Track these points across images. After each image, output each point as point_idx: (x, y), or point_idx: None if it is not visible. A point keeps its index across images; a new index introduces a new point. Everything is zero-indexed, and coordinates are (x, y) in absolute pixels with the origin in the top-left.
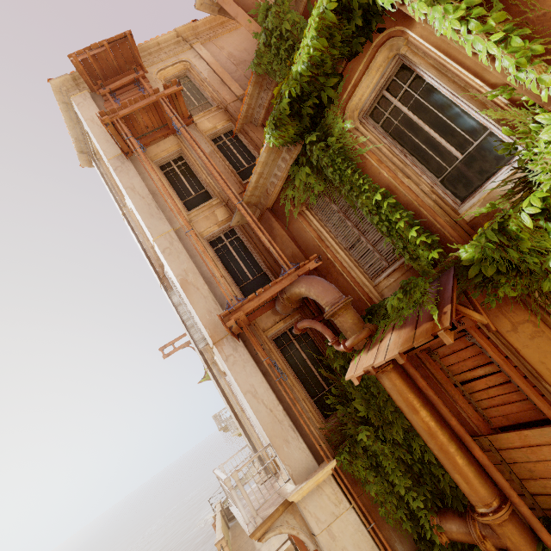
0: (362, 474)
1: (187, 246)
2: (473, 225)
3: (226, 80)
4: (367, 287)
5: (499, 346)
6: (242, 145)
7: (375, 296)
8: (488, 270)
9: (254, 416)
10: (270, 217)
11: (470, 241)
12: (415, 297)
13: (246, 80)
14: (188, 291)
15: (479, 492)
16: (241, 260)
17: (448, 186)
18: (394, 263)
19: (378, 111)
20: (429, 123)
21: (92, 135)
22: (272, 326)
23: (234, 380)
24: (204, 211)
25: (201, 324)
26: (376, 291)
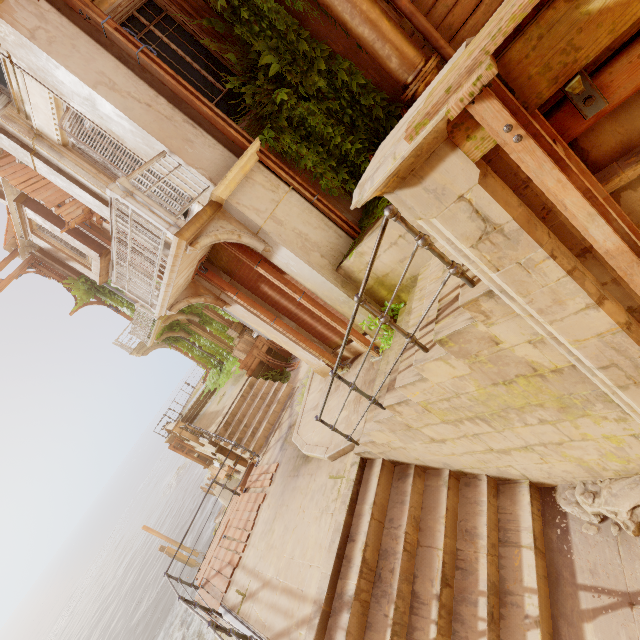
0: (293, 149)
1: None
2: None
3: None
4: None
5: None
6: None
7: None
8: None
9: (125, 121)
10: None
11: None
12: None
13: None
14: None
15: (411, 53)
16: None
17: None
18: None
19: None
20: None
21: None
22: None
23: (64, 68)
24: None
25: None
26: None
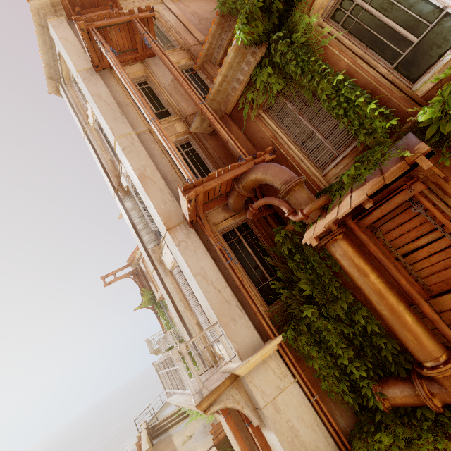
0: (305, 349)
1: (146, 148)
2: (426, 99)
3: (191, 28)
4: (316, 178)
5: (445, 210)
6: (200, 80)
7: (324, 184)
8: (446, 127)
9: (203, 296)
10: (228, 121)
11: (430, 102)
12: (375, 159)
13: (207, 31)
14: (145, 183)
15: (429, 346)
16: (195, 167)
17: (401, 71)
18: (344, 150)
19: (339, 12)
20: (387, 15)
21: (64, 51)
22: (222, 221)
23: (185, 262)
24: (164, 124)
25: (156, 212)
26: (324, 181)
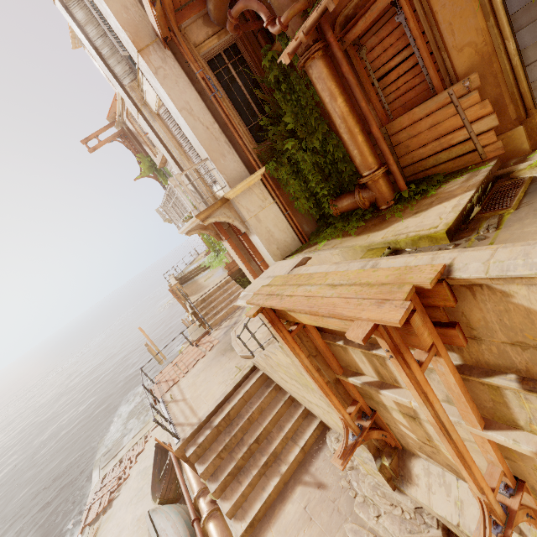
0: (284, 178)
1: None
2: None
3: None
4: None
5: (421, 19)
6: None
7: None
8: None
9: (191, 134)
10: None
11: None
12: None
13: None
14: None
15: (368, 161)
16: None
17: None
18: None
19: None
20: None
21: None
22: (204, 41)
23: (167, 95)
24: None
25: (119, 24)
26: None
